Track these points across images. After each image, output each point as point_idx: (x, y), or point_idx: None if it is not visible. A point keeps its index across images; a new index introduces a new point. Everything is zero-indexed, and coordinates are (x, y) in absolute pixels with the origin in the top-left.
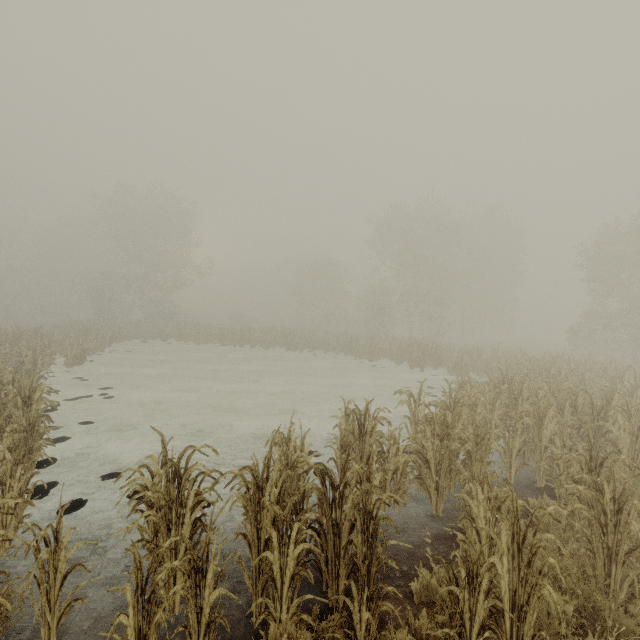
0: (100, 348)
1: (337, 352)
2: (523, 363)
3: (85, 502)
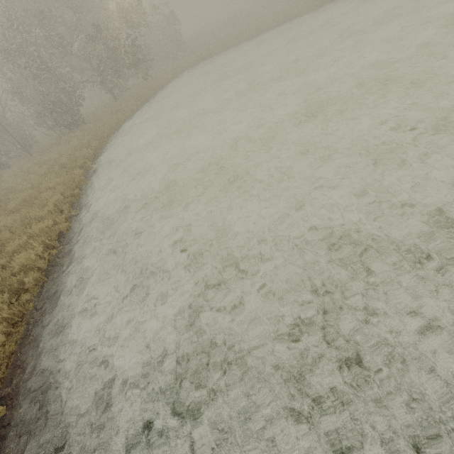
0: None
1: None
2: None
3: None
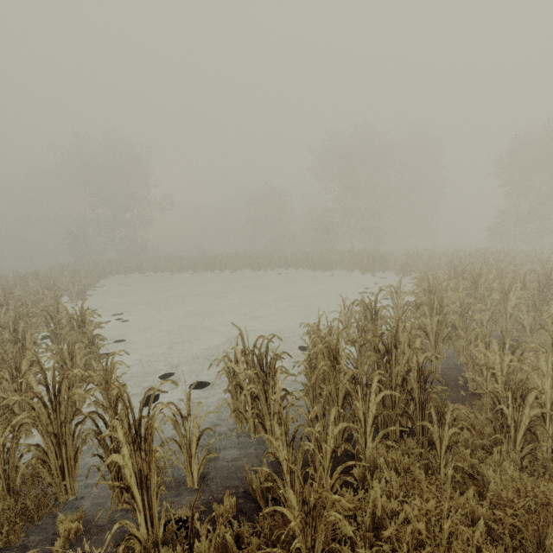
0: (92, 284)
1: (296, 268)
2: (463, 258)
3: (158, 396)
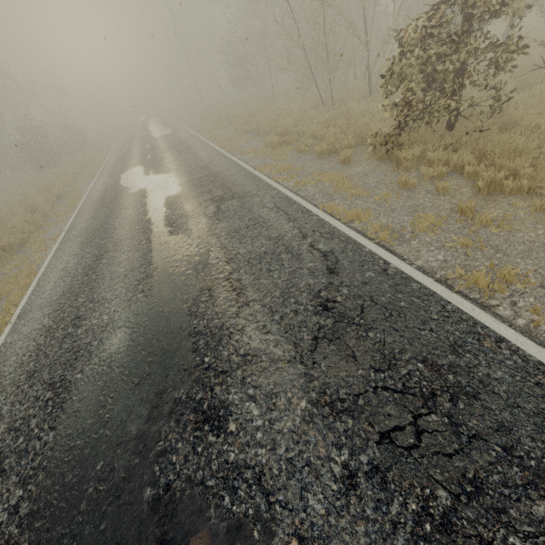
0: None
1: None
2: None
3: None
